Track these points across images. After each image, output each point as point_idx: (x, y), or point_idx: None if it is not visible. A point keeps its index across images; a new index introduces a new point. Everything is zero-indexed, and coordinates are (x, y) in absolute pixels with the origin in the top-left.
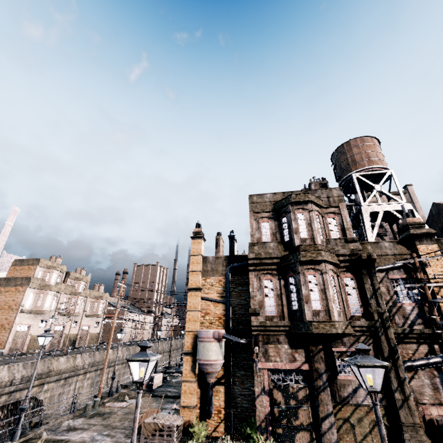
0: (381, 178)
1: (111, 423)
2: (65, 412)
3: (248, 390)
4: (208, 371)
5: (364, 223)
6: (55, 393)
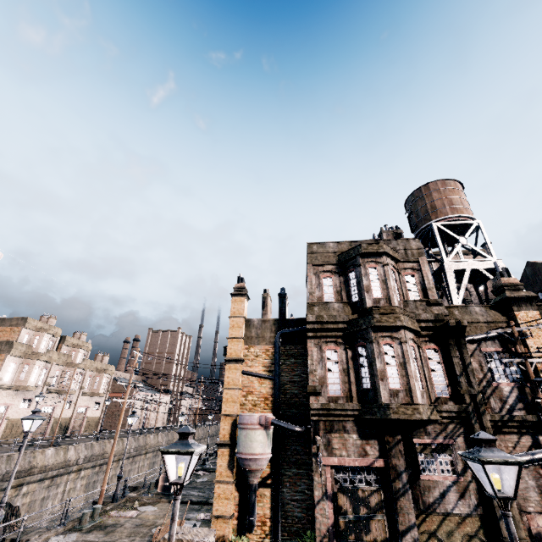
0: (465, 230)
1: (117, 539)
2: (49, 524)
3: (302, 493)
4: (251, 468)
5: (448, 283)
6: (36, 497)
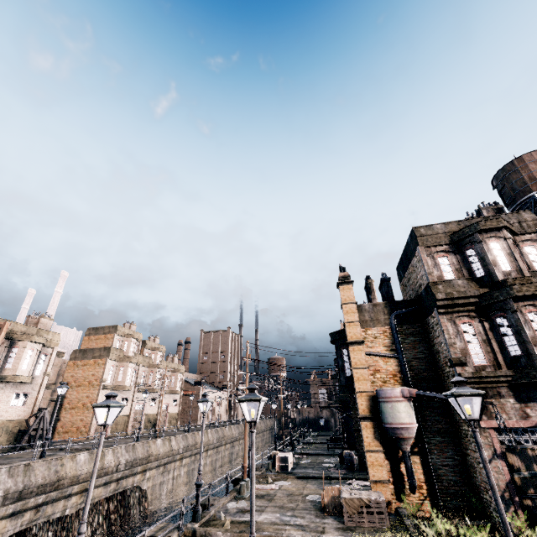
0: None
1: (283, 504)
2: (166, 506)
3: (452, 459)
4: (404, 436)
5: None
6: (156, 482)
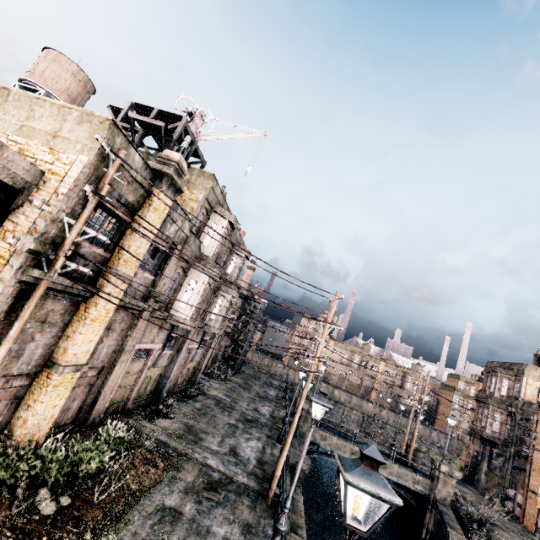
0: None
1: None
2: None
3: None
4: (465, 445)
5: None
6: None
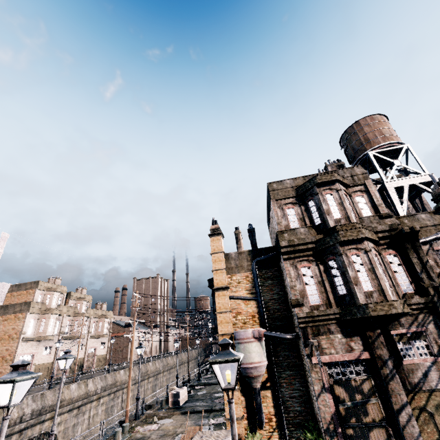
0: (395, 154)
1: None
2: None
3: (298, 390)
4: (253, 375)
5: (391, 199)
6: (68, 425)
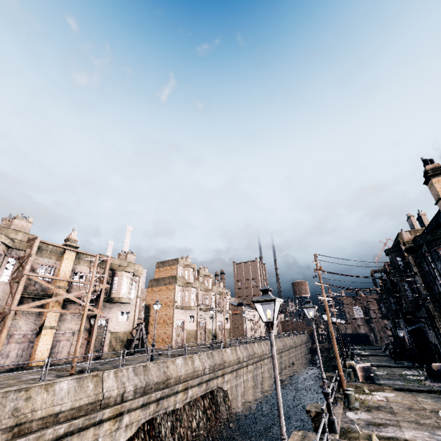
0: None
1: (416, 420)
2: (242, 405)
3: None
4: None
5: None
6: (232, 384)
